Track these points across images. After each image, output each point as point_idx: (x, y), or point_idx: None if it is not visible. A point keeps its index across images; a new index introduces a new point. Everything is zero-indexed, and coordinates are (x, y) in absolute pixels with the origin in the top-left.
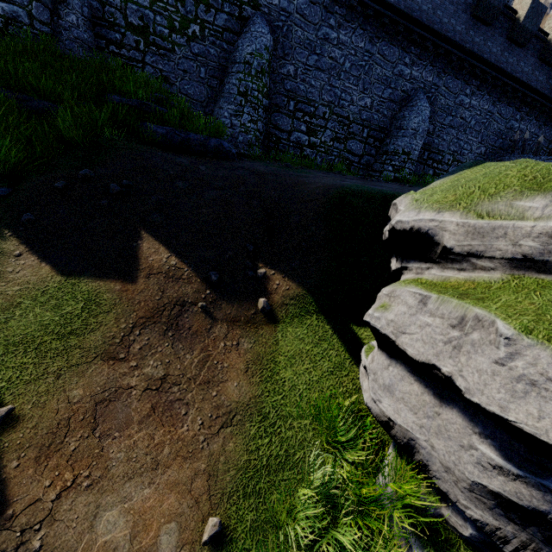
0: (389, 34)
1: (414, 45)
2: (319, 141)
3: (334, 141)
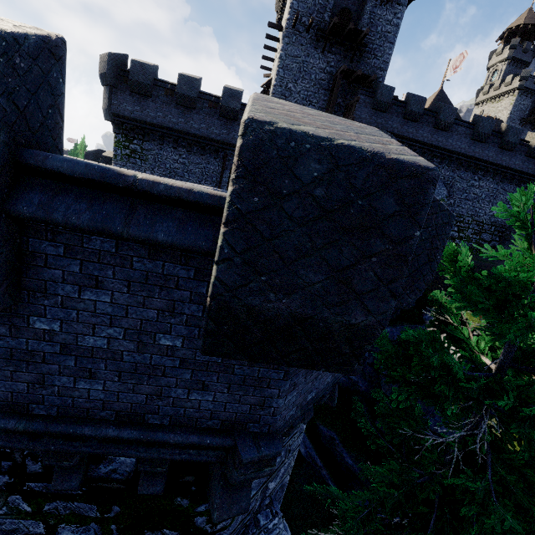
0: (507, 179)
1: (522, 182)
2: (464, 235)
3: (473, 234)
